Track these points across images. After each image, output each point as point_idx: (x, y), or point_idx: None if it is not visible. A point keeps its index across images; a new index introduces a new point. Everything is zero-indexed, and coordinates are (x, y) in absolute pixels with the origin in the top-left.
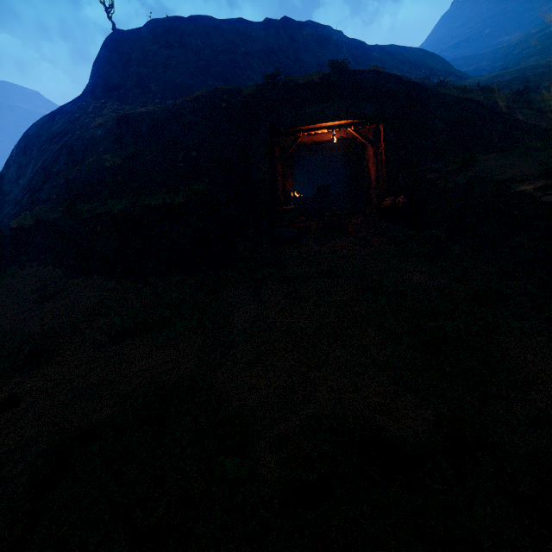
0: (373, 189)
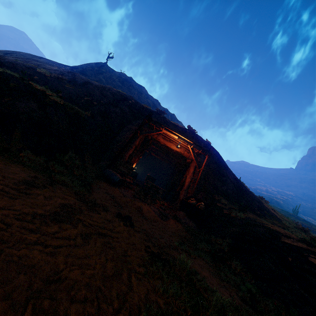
0: (184, 190)
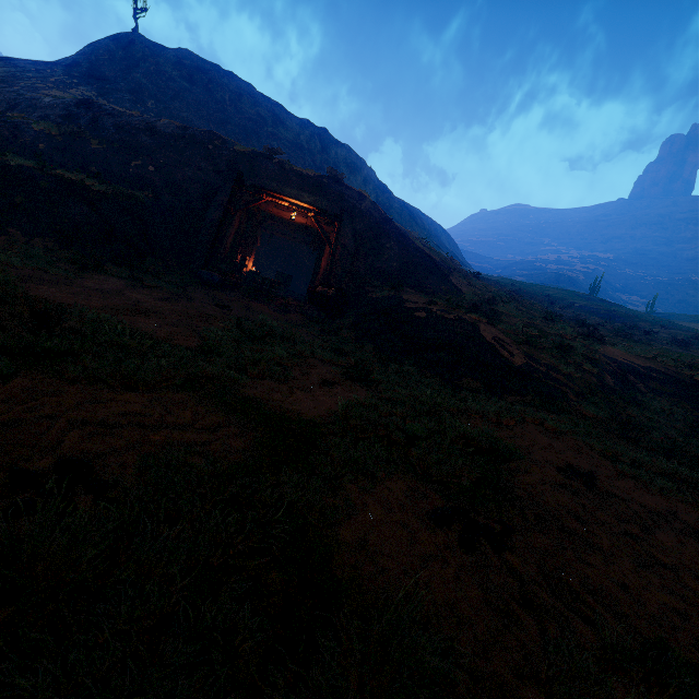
0: (318, 280)
